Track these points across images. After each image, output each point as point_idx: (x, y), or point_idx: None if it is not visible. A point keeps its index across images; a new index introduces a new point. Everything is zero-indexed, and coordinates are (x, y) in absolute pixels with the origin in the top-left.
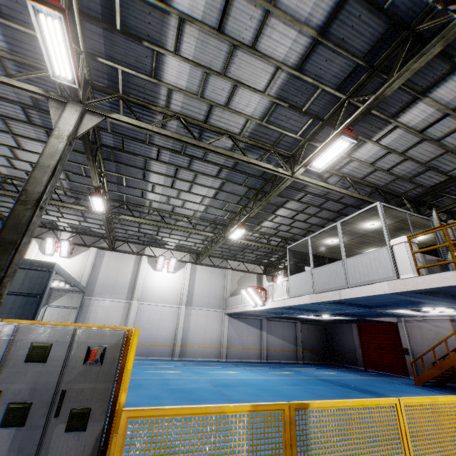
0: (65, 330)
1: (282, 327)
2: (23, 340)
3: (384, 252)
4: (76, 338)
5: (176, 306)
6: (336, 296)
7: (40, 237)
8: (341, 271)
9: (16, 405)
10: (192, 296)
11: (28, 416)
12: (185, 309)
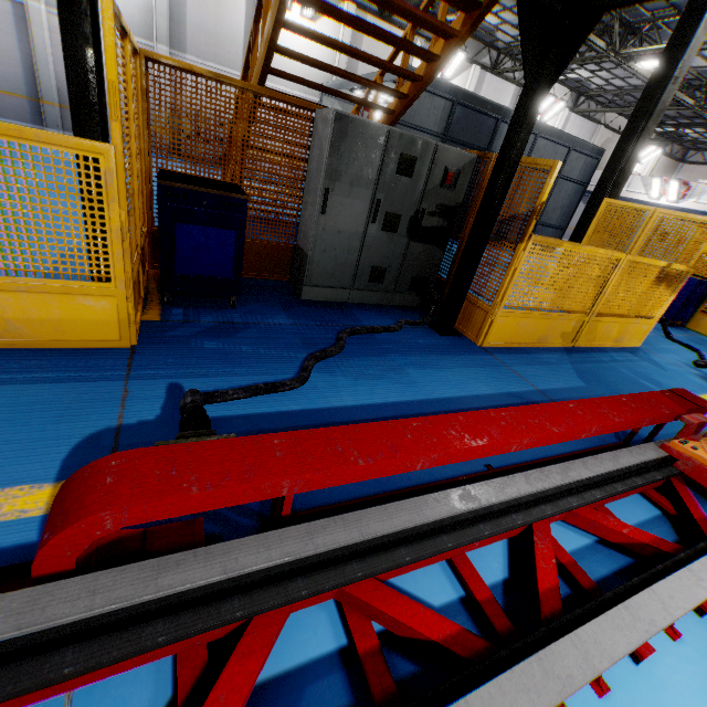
0: None
1: None
2: None
3: None
4: None
5: None
6: None
7: (422, 35)
8: None
9: None
10: None
11: None
12: None
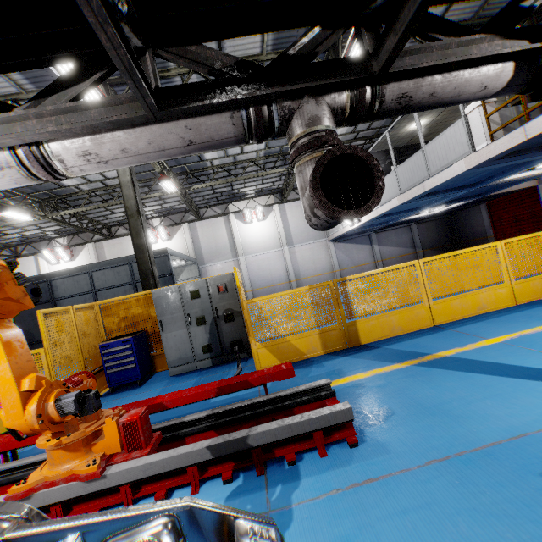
0: (201, 281)
1: (395, 235)
2: (185, 291)
3: (459, 126)
4: (208, 283)
5: (279, 250)
6: (421, 190)
7: None
8: (422, 161)
9: (198, 317)
10: (290, 236)
11: (206, 320)
12: (288, 249)
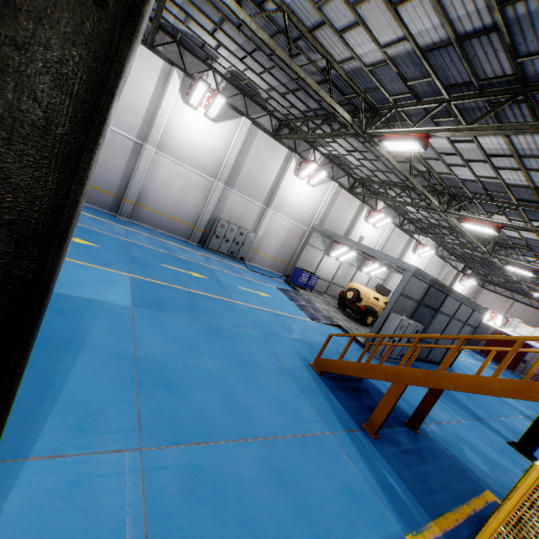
0: None
1: None
2: None
3: None
4: None
5: None
6: None
7: (368, 203)
8: None
9: None
10: None
11: None
12: None
